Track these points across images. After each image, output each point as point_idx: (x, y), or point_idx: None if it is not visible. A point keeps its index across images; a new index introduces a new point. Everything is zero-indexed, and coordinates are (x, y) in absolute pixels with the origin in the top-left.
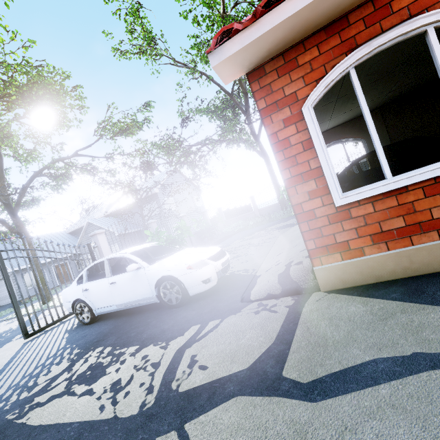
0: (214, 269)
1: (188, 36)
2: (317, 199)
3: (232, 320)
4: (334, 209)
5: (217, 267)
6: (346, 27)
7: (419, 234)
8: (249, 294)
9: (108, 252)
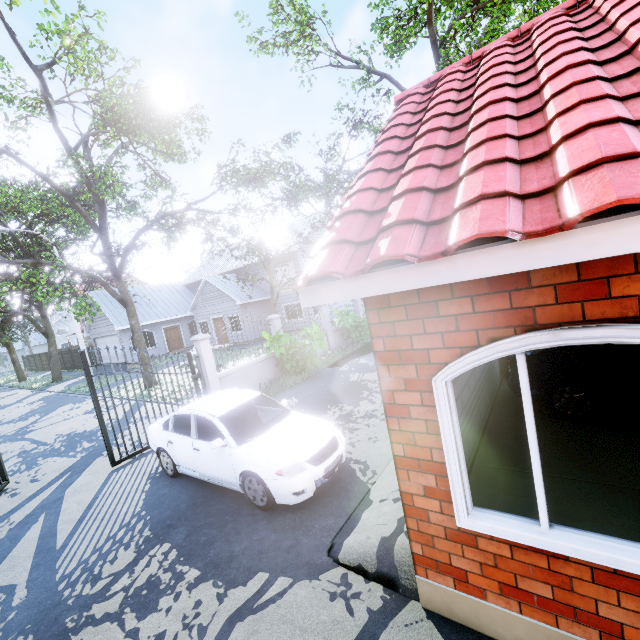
0: (311, 478)
1: (370, 5)
2: (434, 500)
3: (302, 591)
4: (455, 524)
5: (317, 475)
6: (523, 288)
7: (571, 621)
8: (340, 545)
9: (211, 364)
